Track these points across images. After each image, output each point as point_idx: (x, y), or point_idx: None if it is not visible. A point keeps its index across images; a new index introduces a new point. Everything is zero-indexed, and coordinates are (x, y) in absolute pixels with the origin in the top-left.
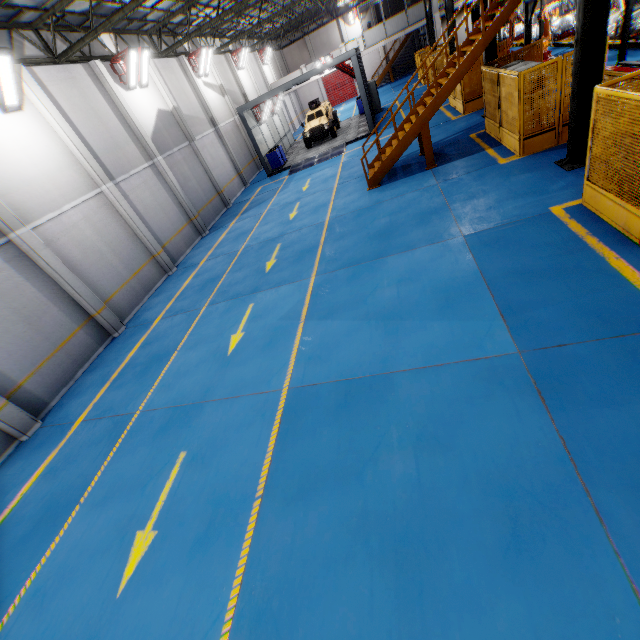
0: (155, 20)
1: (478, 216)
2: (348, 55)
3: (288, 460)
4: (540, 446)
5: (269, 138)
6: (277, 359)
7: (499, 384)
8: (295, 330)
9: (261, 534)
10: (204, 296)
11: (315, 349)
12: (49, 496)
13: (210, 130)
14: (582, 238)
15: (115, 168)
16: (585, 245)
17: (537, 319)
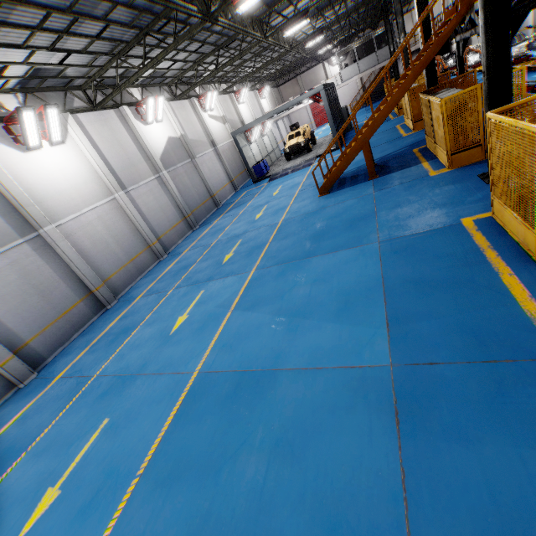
0: (172, 75)
1: (397, 224)
2: (317, 89)
3: (172, 443)
4: (379, 476)
5: (257, 153)
6: (201, 343)
7: (363, 397)
8: (223, 318)
9: (125, 514)
10: (175, 280)
11: (230, 338)
12: (14, 440)
13: (210, 149)
14: (483, 251)
15: (128, 180)
16: (484, 258)
17: (417, 332)
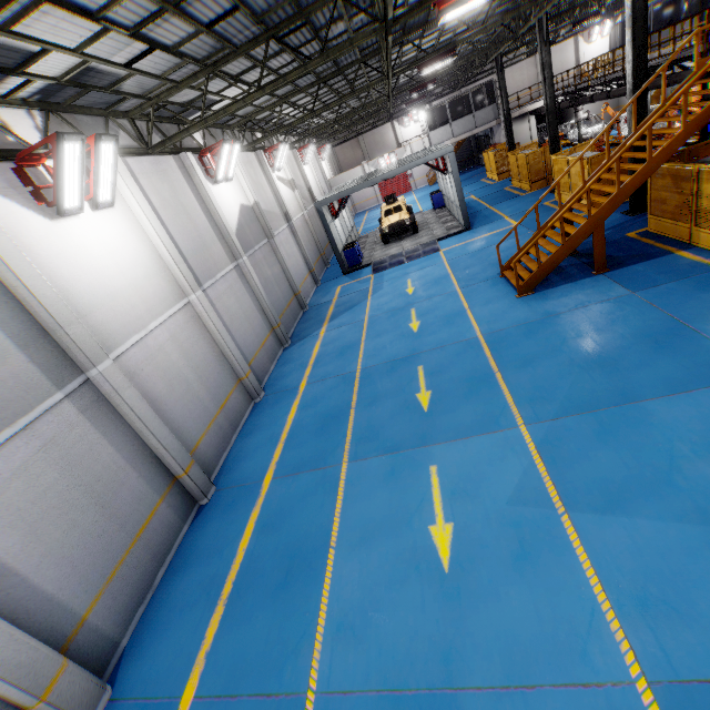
0: (243, 114)
1: None
2: (445, 151)
3: None
4: None
5: (341, 233)
6: (566, 596)
7: None
8: (561, 530)
9: None
10: (334, 443)
11: (640, 582)
12: None
13: (284, 225)
14: None
15: (202, 272)
16: None
17: None
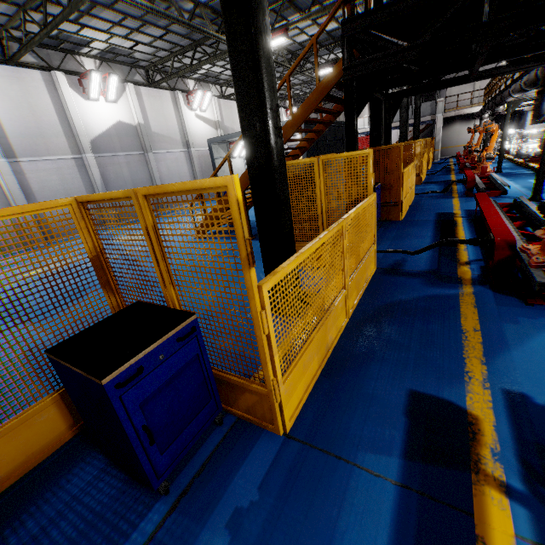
0: (147, 59)
1: None
2: None
3: None
4: None
5: (240, 170)
6: None
7: None
8: None
9: None
10: None
11: None
12: None
13: (181, 149)
14: None
15: (25, 150)
16: None
17: None
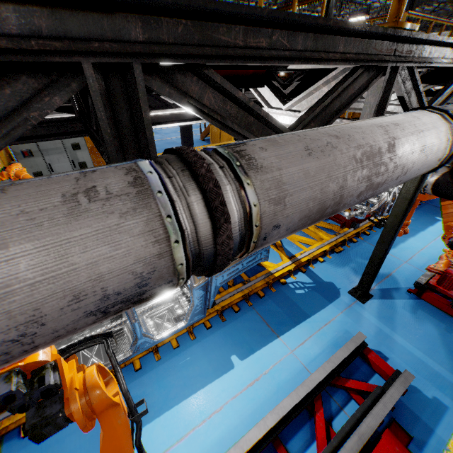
0: None
1: None
2: None
3: None
4: None
5: None
6: None
7: None
8: None
9: None
10: None
11: None
12: None
13: None
14: None
15: None
16: None
17: None
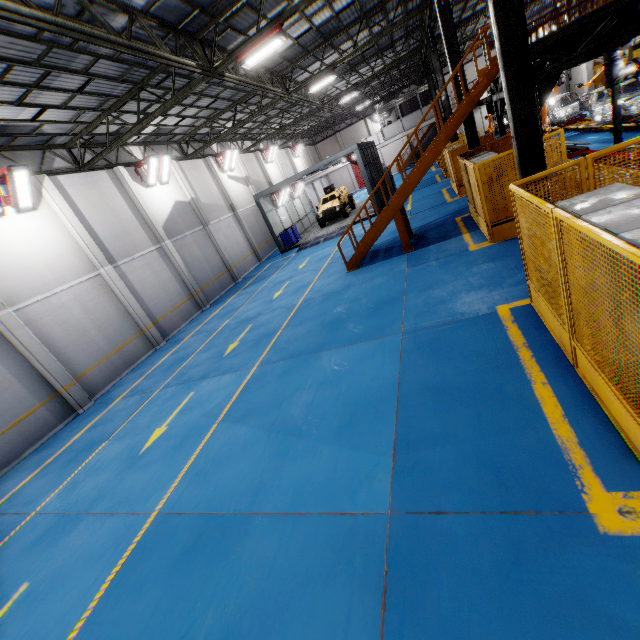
0: (182, 132)
1: (425, 310)
2: (351, 149)
3: (96, 628)
4: None
5: (286, 219)
6: (171, 468)
7: (347, 563)
8: (206, 432)
9: None
10: (165, 377)
11: (208, 462)
12: None
13: (228, 215)
14: (516, 350)
15: (119, 252)
16: (516, 360)
17: (428, 463)
